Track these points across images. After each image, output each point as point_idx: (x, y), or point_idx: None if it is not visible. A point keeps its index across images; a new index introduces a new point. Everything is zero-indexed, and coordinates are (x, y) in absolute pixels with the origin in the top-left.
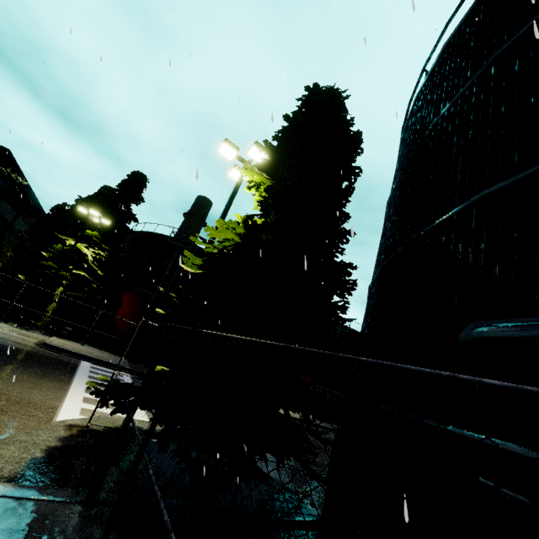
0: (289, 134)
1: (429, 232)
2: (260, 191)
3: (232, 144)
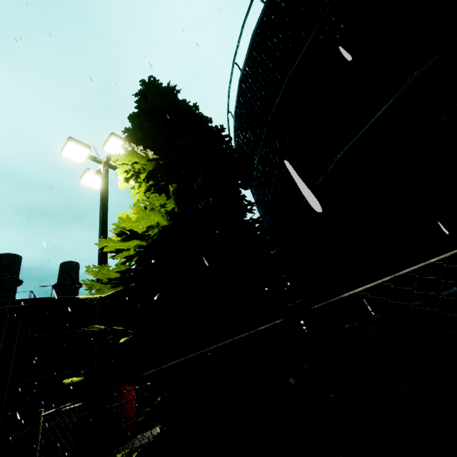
0: (151, 117)
1: (364, 135)
2: (139, 181)
3: (81, 142)
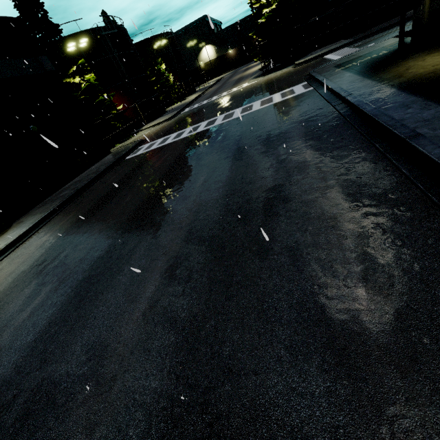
0: None
1: None
2: None
3: None
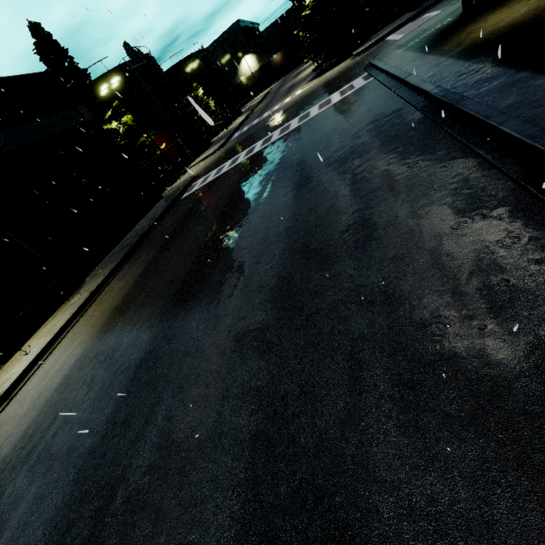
0: None
1: None
2: None
3: None
